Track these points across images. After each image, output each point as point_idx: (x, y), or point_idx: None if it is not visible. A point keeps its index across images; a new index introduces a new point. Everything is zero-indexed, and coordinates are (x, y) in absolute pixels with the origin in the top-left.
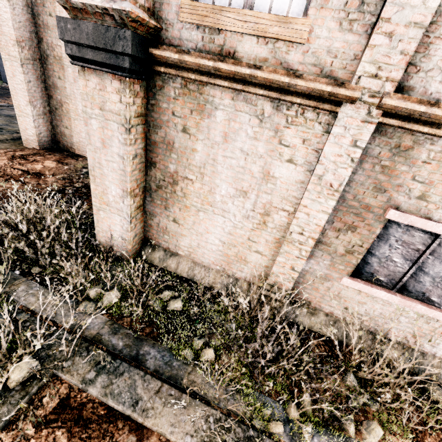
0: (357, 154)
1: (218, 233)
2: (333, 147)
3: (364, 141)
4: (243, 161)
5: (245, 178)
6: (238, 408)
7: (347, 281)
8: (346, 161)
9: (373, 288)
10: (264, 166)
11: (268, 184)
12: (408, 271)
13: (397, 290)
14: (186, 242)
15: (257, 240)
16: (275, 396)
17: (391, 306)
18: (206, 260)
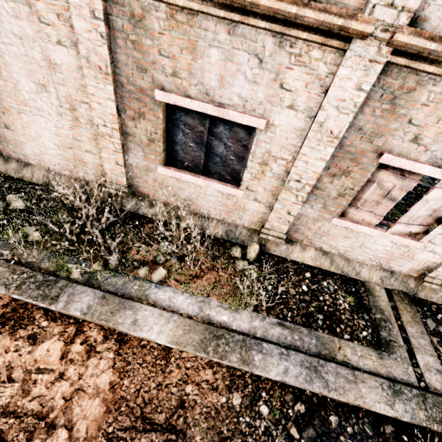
0: (102, 28)
1: (48, 136)
2: (79, 21)
3: (100, 11)
4: (22, 47)
5: (35, 69)
6: (50, 267)
7: (162, 170)
8: (97, 37)
9: (181, 173)
10: (42, 51)
11: (56, 73)
12: (202, 154)
13: (205, 174)
14: (29, 150)
15: (81, 139)
16: (89, 259)
17: (201, 189)
18: (56, 167)
